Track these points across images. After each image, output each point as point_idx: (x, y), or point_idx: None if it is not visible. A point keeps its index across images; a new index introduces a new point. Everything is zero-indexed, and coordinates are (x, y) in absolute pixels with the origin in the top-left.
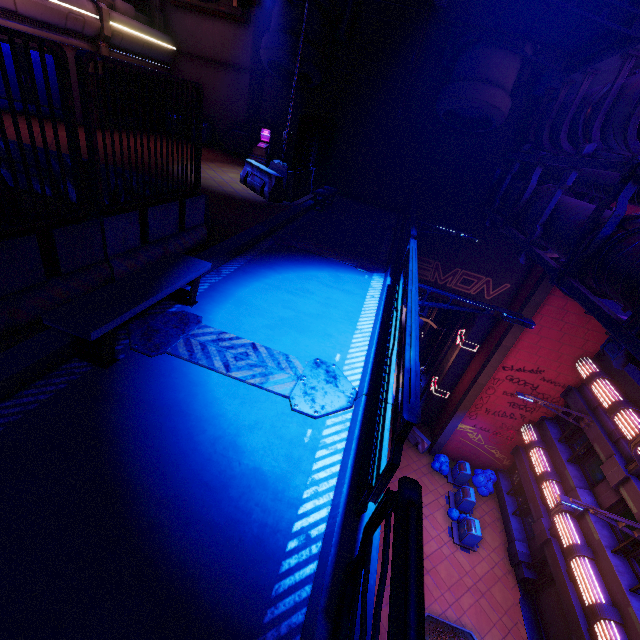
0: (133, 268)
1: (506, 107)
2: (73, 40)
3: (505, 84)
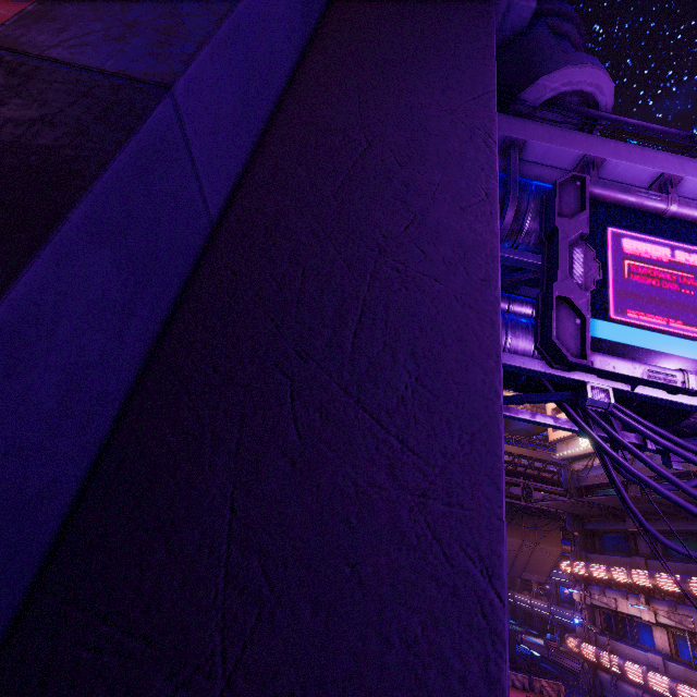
0: None
1: None
2: None
3: None
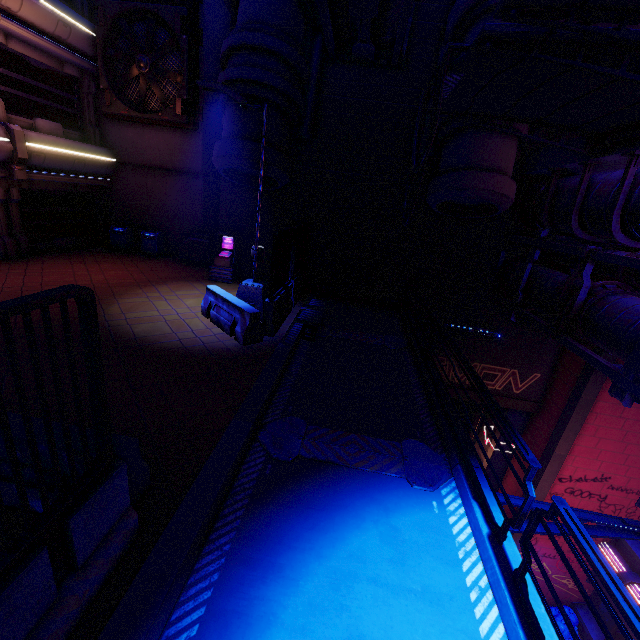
0: None
1: (513, 193)
2: None
3: (507, 169)
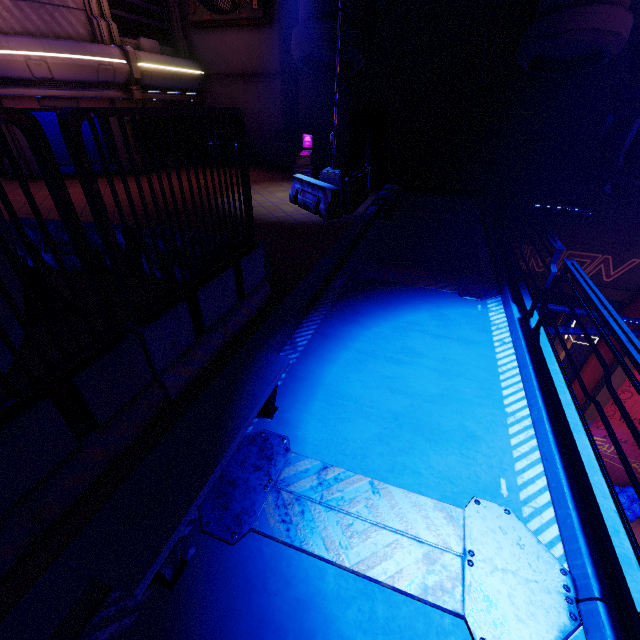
0: (191, 372)
1: (627, 29)
2: (107, 92)
3: None
